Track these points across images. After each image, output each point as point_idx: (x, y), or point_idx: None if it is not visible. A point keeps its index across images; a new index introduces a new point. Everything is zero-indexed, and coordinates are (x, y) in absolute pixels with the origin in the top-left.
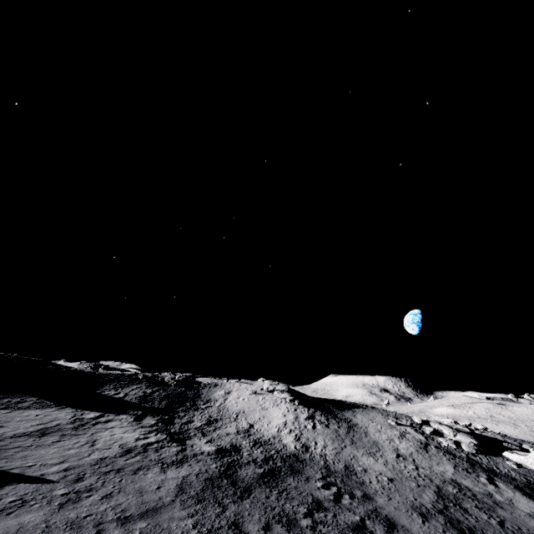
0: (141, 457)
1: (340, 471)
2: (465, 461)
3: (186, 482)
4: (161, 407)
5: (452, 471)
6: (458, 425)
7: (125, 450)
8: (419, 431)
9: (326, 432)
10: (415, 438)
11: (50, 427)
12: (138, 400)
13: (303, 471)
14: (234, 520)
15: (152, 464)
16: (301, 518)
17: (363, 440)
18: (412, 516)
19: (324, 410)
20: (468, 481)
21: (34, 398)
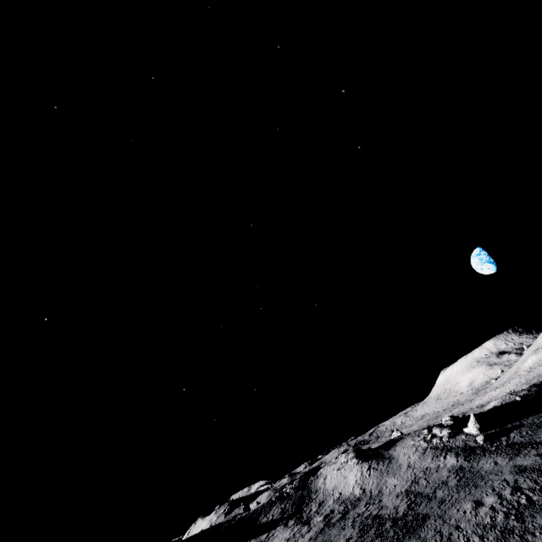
0: (294, 538)
1: (375, 494)
2: (440, 450)
3: (312, 536)
4: (293, 511)
5: (430, 461)
6: (447, 422)
7: (287, 540)
8: (426, 440)
9: (375, 474)
10: (422, 447)
11: None
12: (280, 515)
13: (359, 504)
14: (327, 536)
15: (298, 538)
16: (349, 523)
17: (394, 467)
18: (392, 499)
19: (377, 457)
20: (434, 463)
21: None
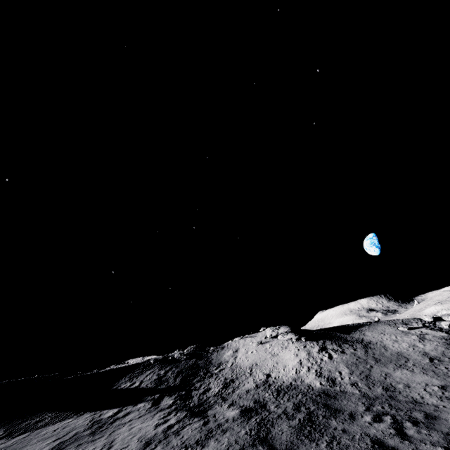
0: (161, 447)
1: (380, 395)
2: None
3: None
4: (176, 384)
5: None
6: None
7: (144, 444)
8: (436, 329)
9: (345, 358)
10: (436, 336)
11: (66, 440)
12: (153, 384)
13: (341, 407)
14: None
15: None
16: None
17: (385, 354)
18: None
19: (333, 338)
20: None
21: (53, 413)
